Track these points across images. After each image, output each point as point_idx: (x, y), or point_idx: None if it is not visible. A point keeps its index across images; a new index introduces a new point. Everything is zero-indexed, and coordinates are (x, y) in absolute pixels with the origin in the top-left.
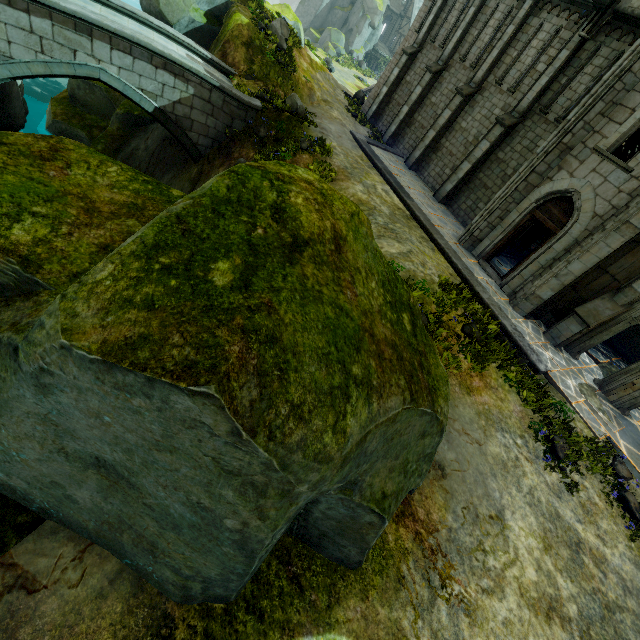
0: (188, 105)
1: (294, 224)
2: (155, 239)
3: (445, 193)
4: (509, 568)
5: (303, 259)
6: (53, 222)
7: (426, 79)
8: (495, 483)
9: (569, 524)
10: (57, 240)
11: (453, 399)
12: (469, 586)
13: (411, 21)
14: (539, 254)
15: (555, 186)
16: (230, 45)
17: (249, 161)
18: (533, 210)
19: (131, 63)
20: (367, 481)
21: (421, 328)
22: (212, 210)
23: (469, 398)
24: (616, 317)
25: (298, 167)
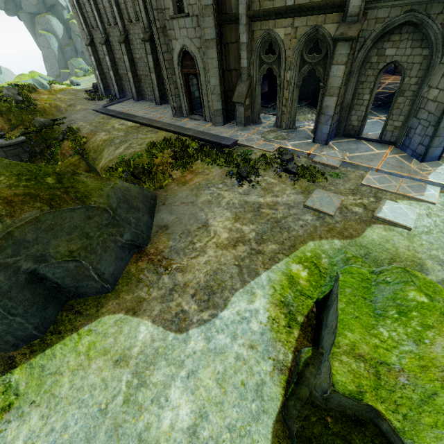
0: None
1: None
2: None
3: (158, 98)
4: (210, 241)
5: None
6: None
7: (105, 50)
8: (203, 213)
9: (254, 202)
10: None
11: (174, 193)
12: (183, 261)
13: None
14: (201, 90)
15: (177, 51)
16: None
17: None
18: (181, 71)
19: None
20: (52, 251)
21: (69, 177)
22: None
23: (185, 187)
24: (251, 87)
25: None
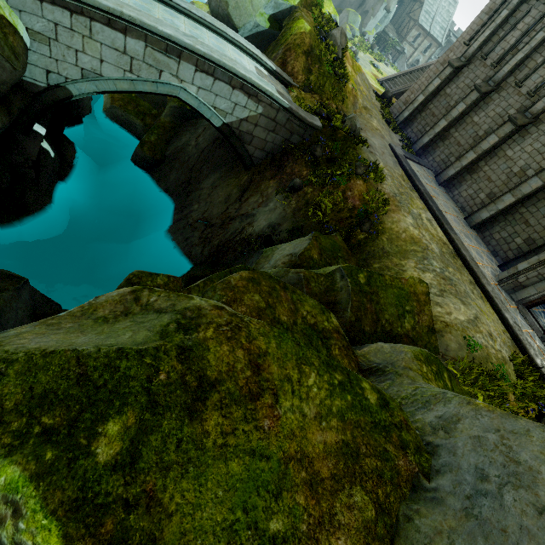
0: (253, 122)
1: None
2: None
3: (479, 220)
4: None
5: None
6: None
7: (472, 97)
8: None
9: None
10: None
11: None
12: None
13: (423, 6)
14: None
15: None
16: (291, 53)
17: (302, 180)
18: None
19: (211, 83)
20: None
21: None
22: None
23: None
24: None
25: None
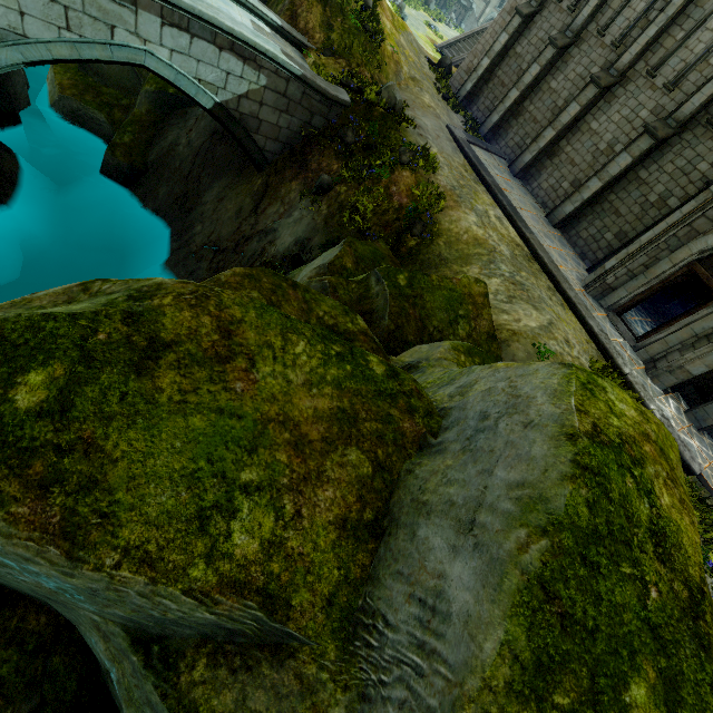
0: (257, 99)
1: (680, 557)
2: (531, 648)
3: (563, 216)
4: None
5: (711, 630)
6: (271, 495)
7: (547, 55)
8: None
9: None
10: (288, 535)
11: None
12: None
13: None
14: (694, 320)
15: None
16: (301, 2)
17: (333, 176)
18: (693, 263)
19: (187, 43)
20: None
21: None
22: (580, 558)
23: None
24: None
25: (600, 381)
